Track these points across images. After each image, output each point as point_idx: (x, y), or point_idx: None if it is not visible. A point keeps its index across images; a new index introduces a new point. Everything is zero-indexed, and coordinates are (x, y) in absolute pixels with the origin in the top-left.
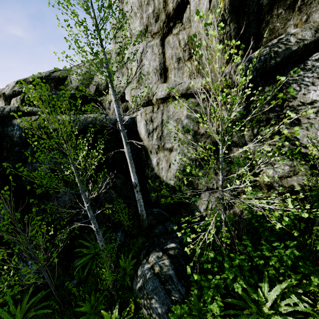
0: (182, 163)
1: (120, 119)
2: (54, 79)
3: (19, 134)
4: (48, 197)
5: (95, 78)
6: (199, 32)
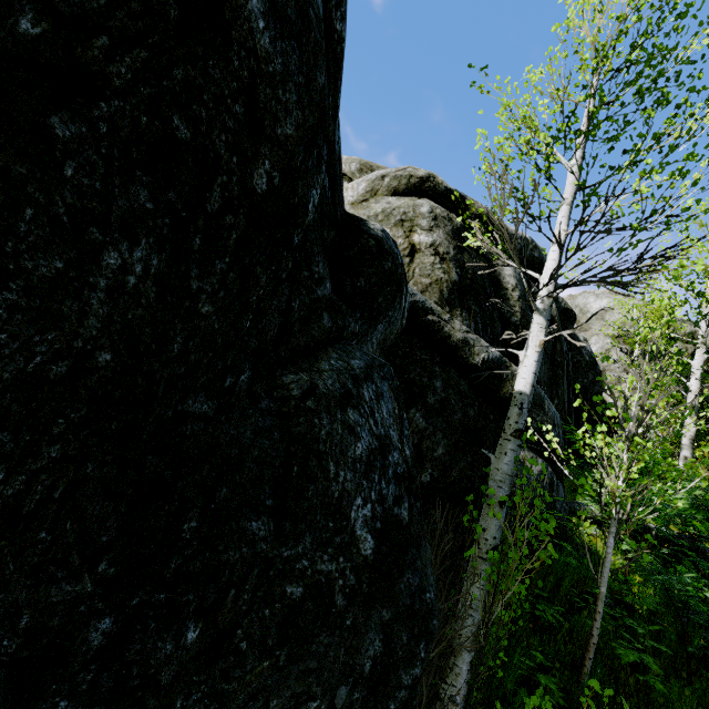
0: None
1: None
2: None
3: None
4: None
5: None
6: None
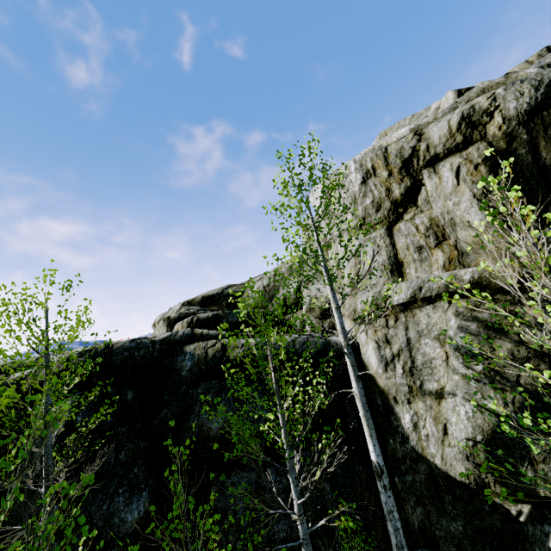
0: (477, 424)
1: (344, 335)
2: (227, 295)
3: (190, 366)
4: (208, 486)
5: (281, 289)
6: (448, 211)
